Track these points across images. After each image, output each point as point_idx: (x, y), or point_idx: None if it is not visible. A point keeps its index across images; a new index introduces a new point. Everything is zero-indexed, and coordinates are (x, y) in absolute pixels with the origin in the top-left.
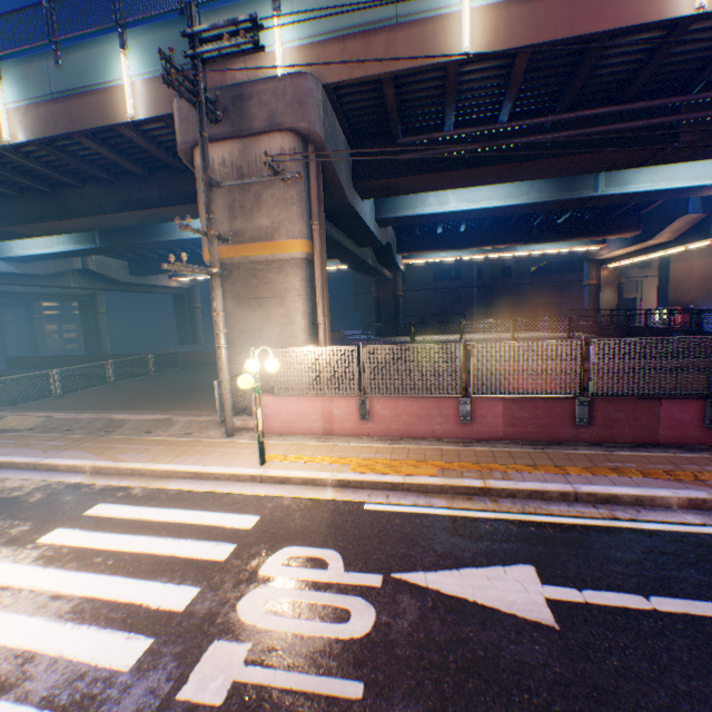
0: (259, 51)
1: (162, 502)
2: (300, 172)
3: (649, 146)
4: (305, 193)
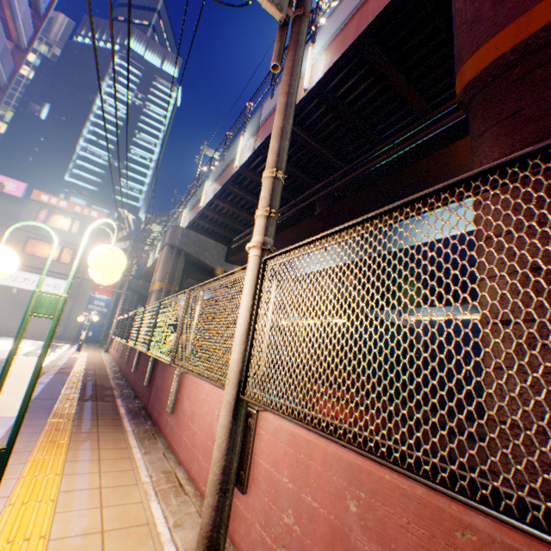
0: (148, 225)
1: (53, 350)
2: (167, 258)
3: (304, 219)
4: (167, 264)
